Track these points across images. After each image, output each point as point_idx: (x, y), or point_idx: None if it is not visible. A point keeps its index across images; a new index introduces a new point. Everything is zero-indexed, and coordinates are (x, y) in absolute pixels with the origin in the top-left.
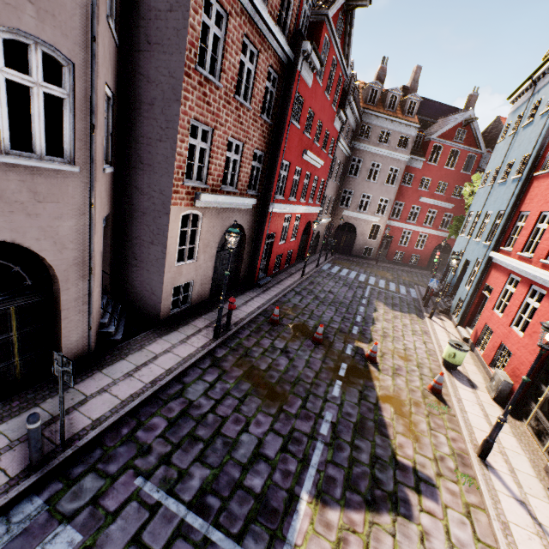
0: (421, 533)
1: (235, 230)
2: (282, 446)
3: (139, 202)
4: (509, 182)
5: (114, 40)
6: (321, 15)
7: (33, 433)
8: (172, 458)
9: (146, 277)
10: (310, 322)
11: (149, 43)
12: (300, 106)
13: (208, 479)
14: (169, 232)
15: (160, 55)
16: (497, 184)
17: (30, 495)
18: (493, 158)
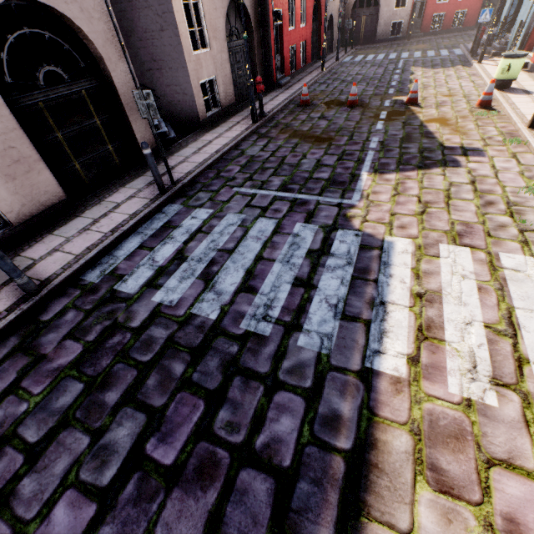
0: (468, 170)
1: None
2: (338, 159)
3: None
4: None
5: None
6: None
7: (150, 159)
8: (253, 178)
9: (171, 78)
10: (341, 97)
11: None
12: None
13: (285, 181)
14: (172, 4)
15: None
16: None
17: (168, 205)
18: None
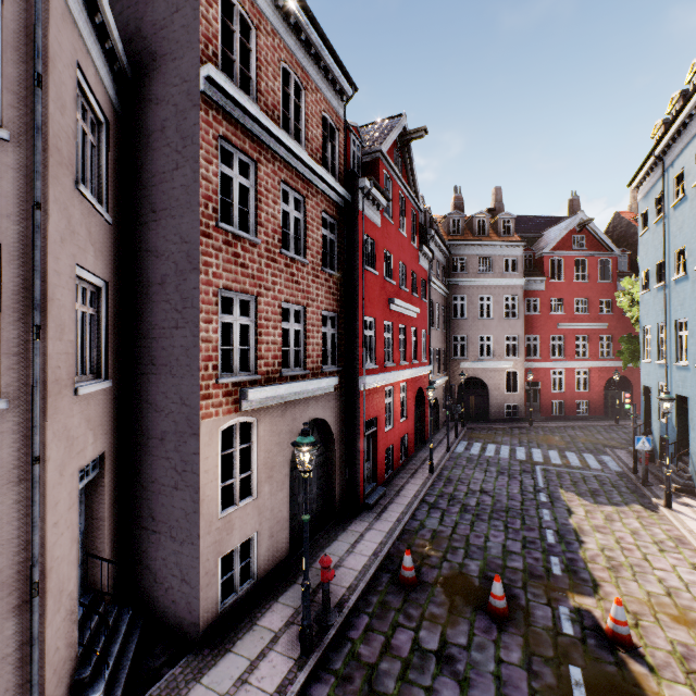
0: None
1: (307, 439)
2: None
3: (153, 424)
4: (694, 274)
5: (101, 216)
6: (373, 152)
7: None
8: None
9: (171, 550)
10: (470, 565)
11: (155, 211)
12: (372, 249)
13: None
14: (200, 463)
15: (169, 221)
16: (673, 282)
17: None
18: (644, 253)
